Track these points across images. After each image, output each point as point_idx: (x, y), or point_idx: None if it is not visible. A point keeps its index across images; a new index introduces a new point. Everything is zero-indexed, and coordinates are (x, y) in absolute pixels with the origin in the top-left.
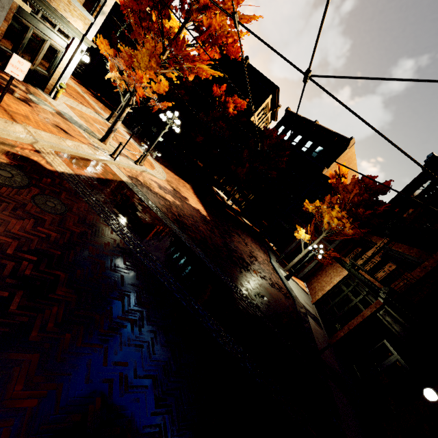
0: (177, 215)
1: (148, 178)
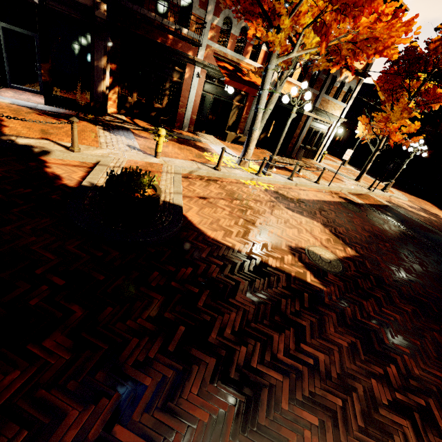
0: (441, 228)
1: (396, 200)
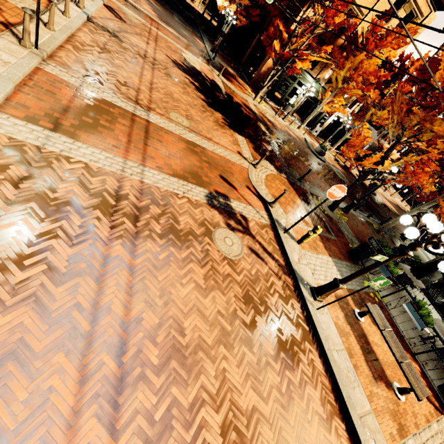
0: None
1: None
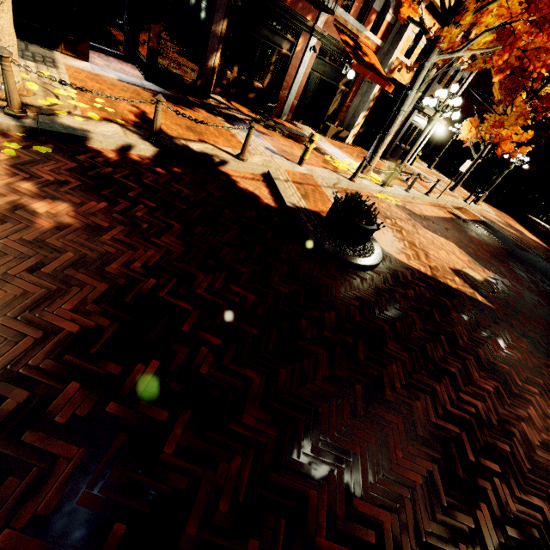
0: (530, 246)
1: (487, 215)
